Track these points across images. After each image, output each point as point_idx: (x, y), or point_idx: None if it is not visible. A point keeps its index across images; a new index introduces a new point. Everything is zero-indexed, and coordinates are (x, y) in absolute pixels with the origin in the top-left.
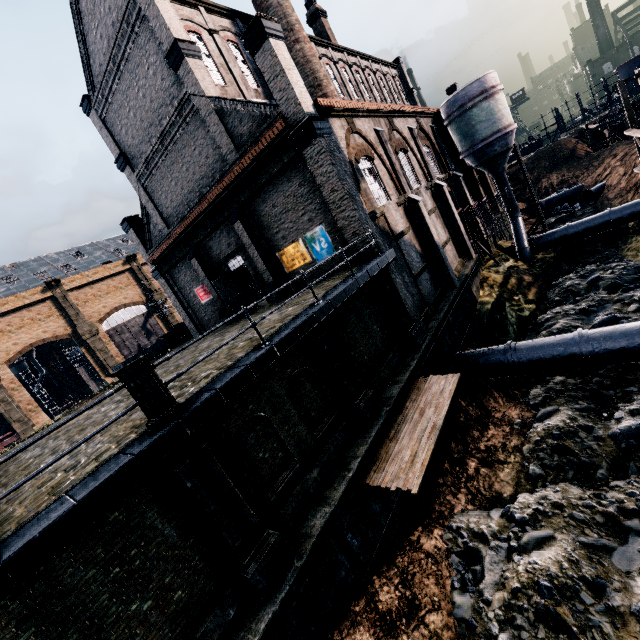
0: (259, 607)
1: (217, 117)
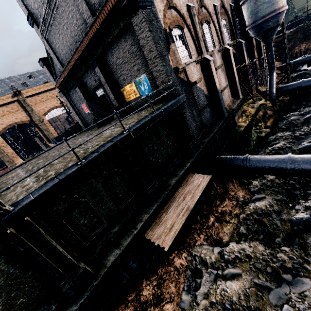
0: (70, 304)
1: None
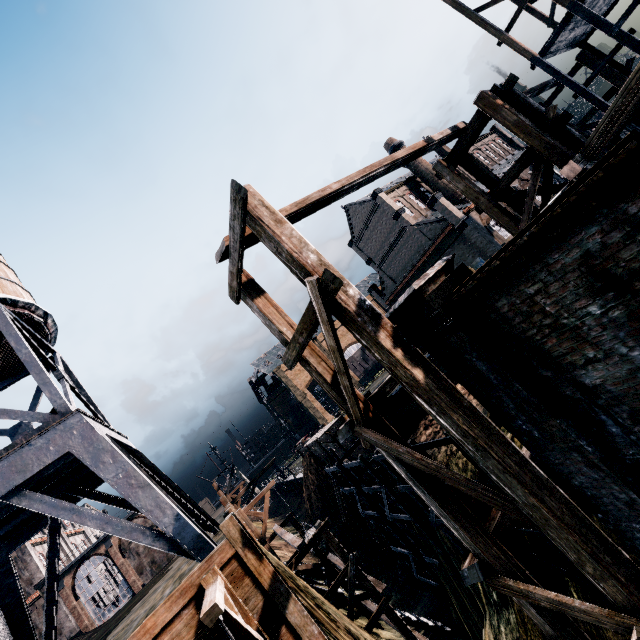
0: None
1: (419, 231)
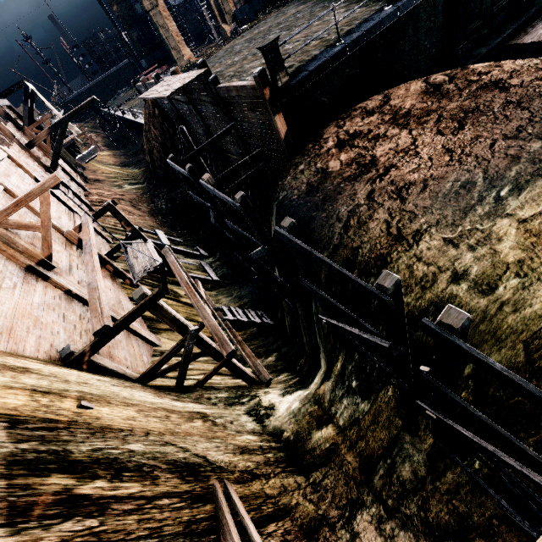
0: None
1: None
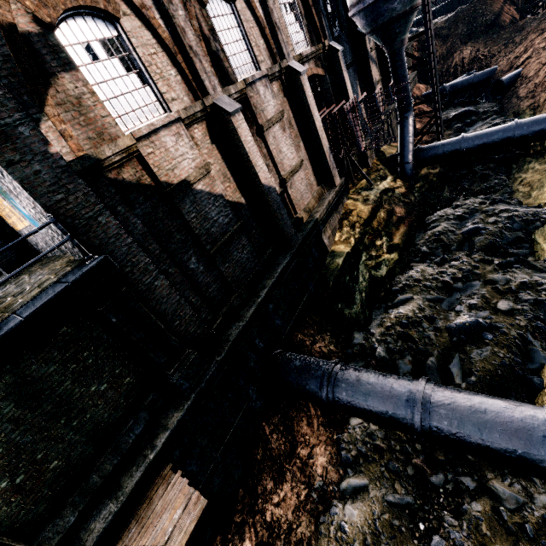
0: None
1: None
